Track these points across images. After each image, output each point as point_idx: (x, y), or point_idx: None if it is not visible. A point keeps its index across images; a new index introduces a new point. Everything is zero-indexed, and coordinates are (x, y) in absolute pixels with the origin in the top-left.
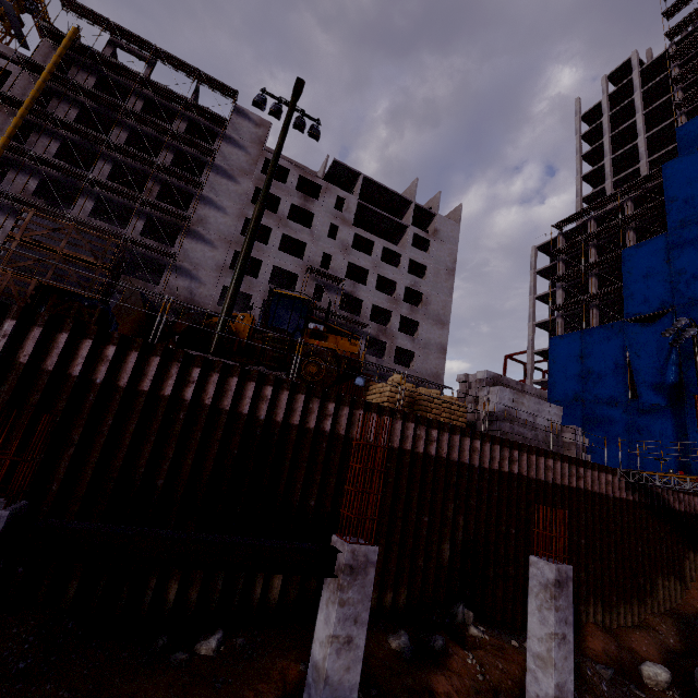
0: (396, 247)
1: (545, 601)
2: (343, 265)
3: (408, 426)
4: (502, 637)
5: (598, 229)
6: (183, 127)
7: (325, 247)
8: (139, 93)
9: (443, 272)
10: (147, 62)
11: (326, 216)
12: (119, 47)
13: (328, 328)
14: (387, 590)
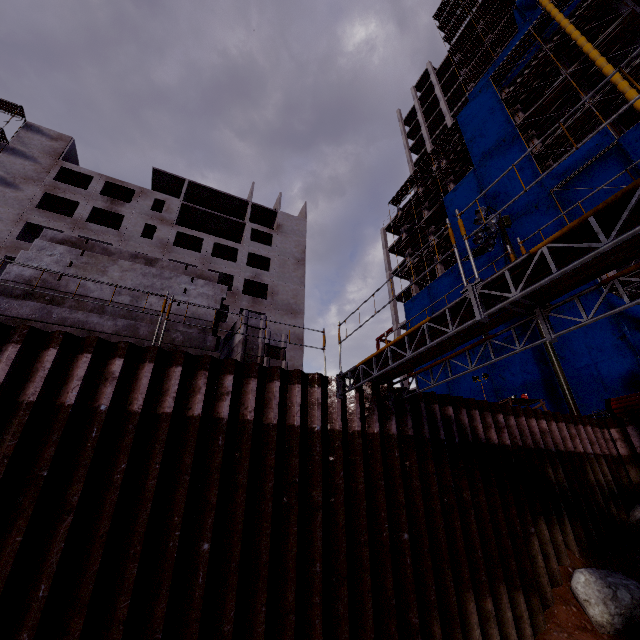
0: (231, 242)
1: None
2: None
3: None
4: None
5: (422, 190)
6: None
7: (137, 246)
8: None
9: (290, 262)
10: None
11: (140, 217)
12: None
13: None
14: None
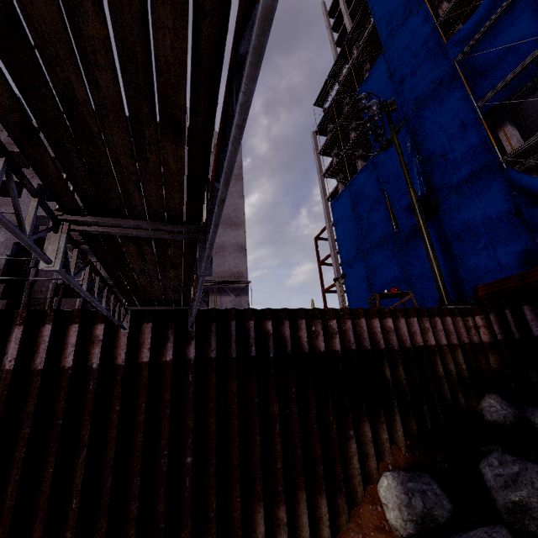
0: None
1: None
2: None
3: None
4: None
5: (340, 86)
6: None
7: None
8: None
9: None
10: None
11: None
12: None
13: None
14: None
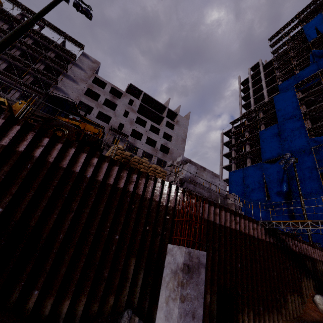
0: (157, 125)
1: (173, 290)
2: (129, 130)
3: (113, 168)
4: None
5: (248, 123)
6: (53, 55)
7: (121, 120)
8: (31, 36)
9: (180, 139)
10: (39, 26)
11: (123, 106)
12: (25, 17)
13: (83, 119)
14: (66, 297)
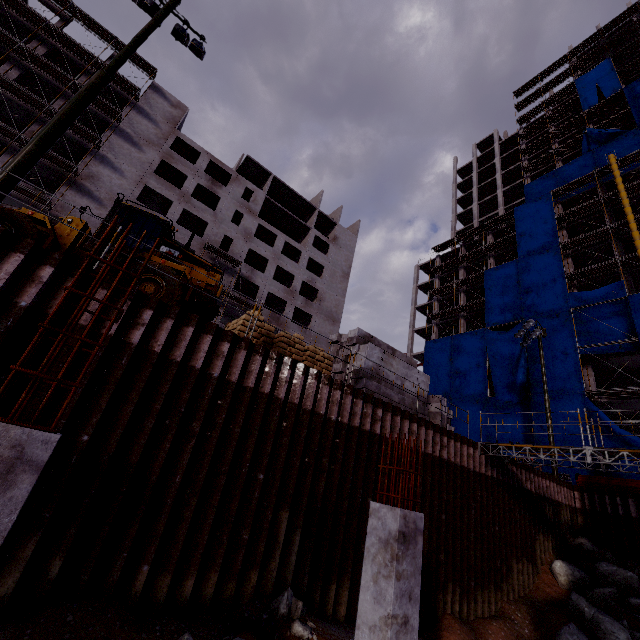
0: (297, 244)
1: (384, 565)
2: (243, 250)
3: (254, 360)
4: (338, 636)
5: (467, 253)
6: None
7: (227, 230)
8: (43, 39)
9: (339, 274)
10: (61, 17)
11: (232, 202)
12: None
13: (185, 256)
14: (188, 574)
